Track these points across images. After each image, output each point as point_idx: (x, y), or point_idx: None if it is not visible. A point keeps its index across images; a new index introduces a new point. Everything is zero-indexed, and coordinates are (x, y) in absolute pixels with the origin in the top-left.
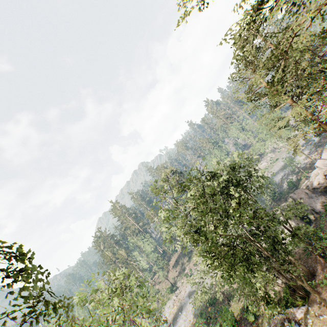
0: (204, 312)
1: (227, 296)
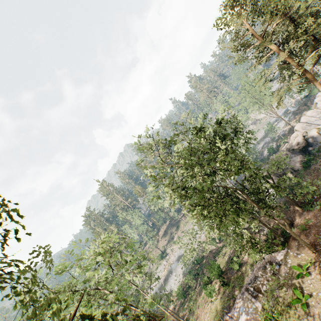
0: (193, 271)
1: (213, 254)
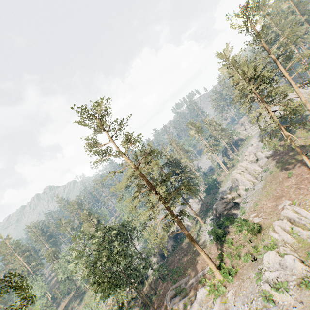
0: None
1: None
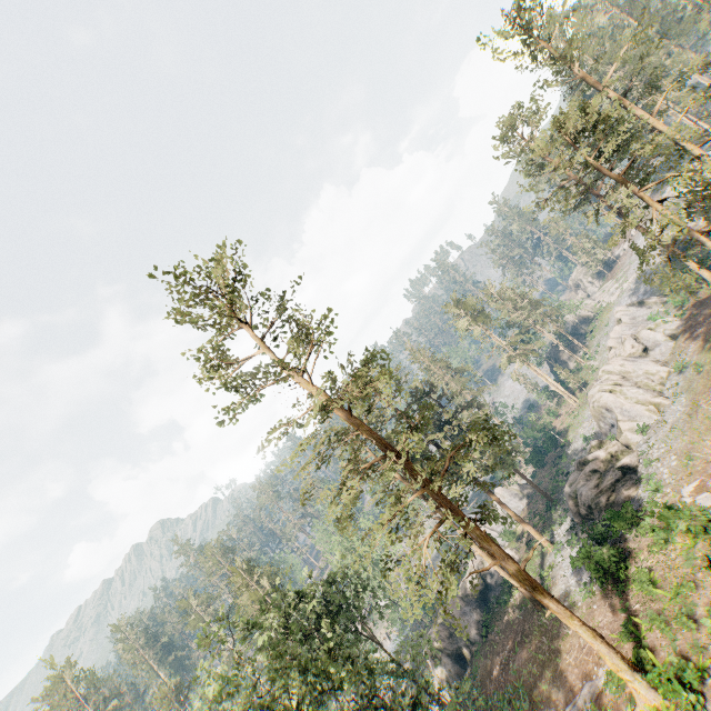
0: None
1: None
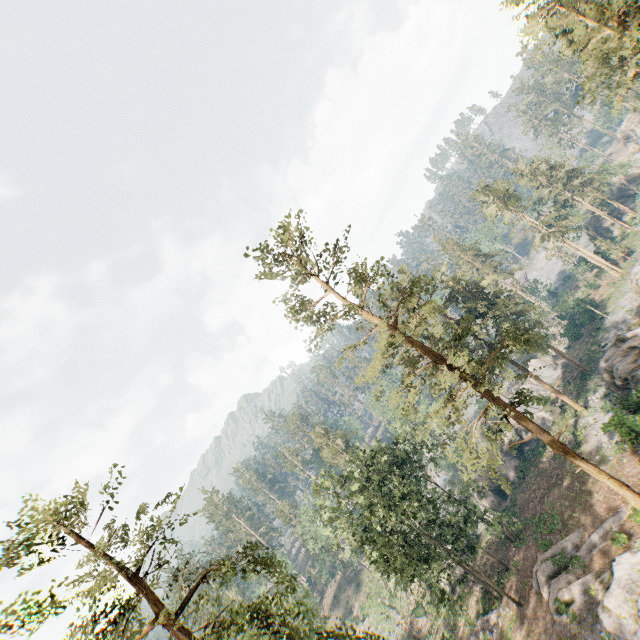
0: None
1: (422, 635)
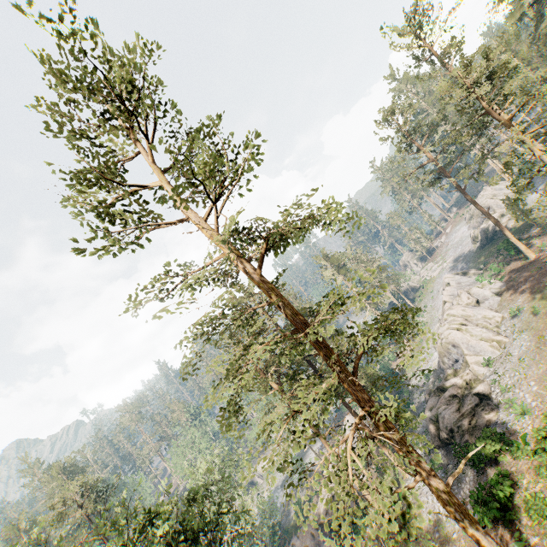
0: None
1: None
